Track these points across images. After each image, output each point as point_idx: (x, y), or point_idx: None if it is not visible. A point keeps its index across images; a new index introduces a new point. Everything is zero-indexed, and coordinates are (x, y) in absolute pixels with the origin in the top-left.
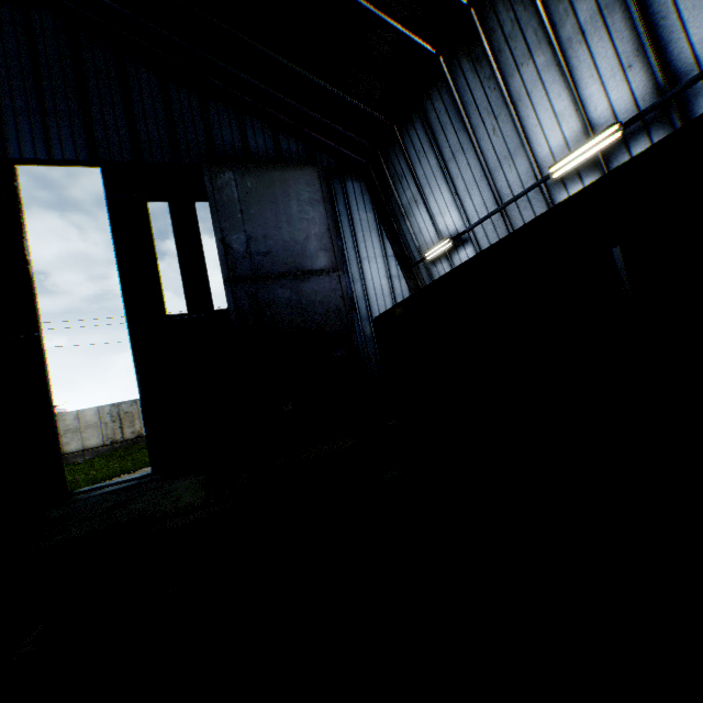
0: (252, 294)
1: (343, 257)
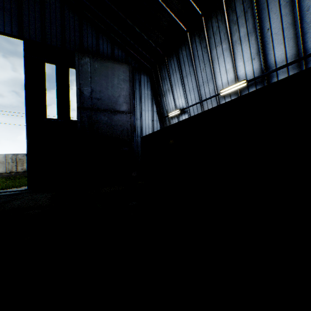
0: (89, 116)
1: (134, 108)
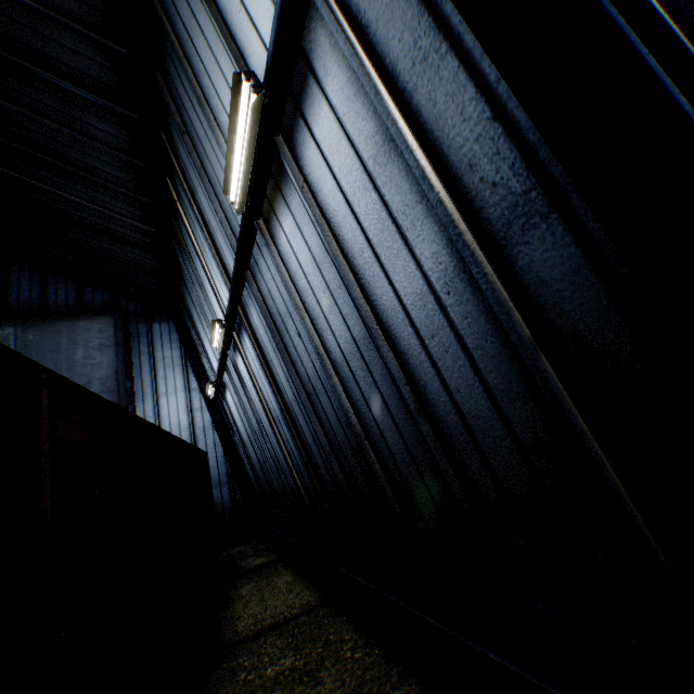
0: None
1: (131, 397)
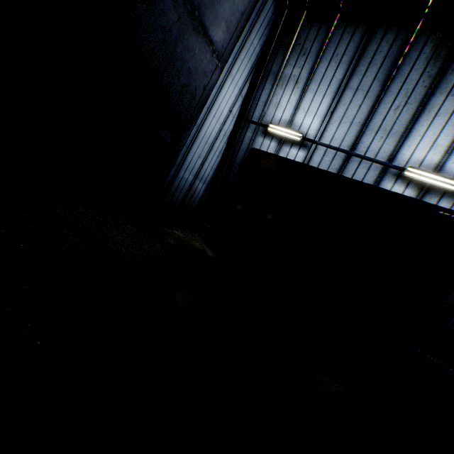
0: None
1: (229, 54)
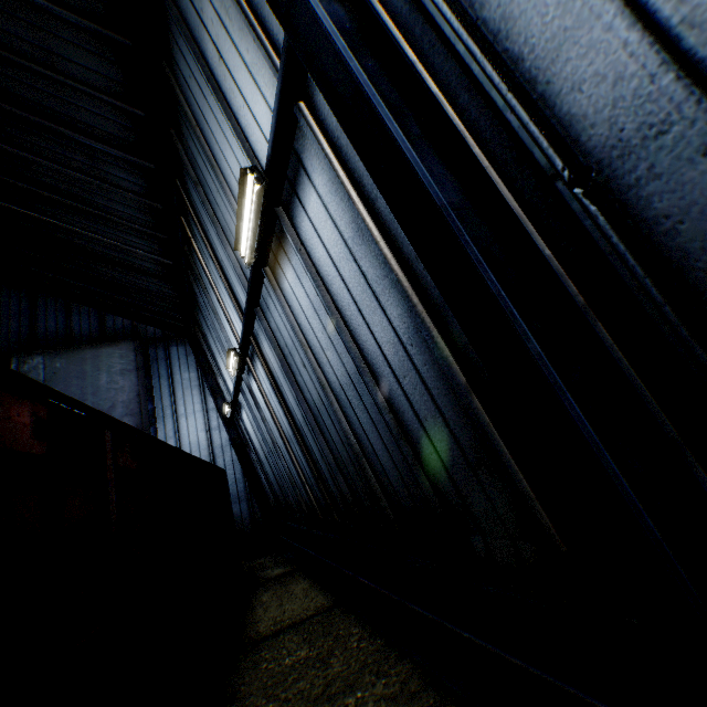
0: None
1: (153, 419)
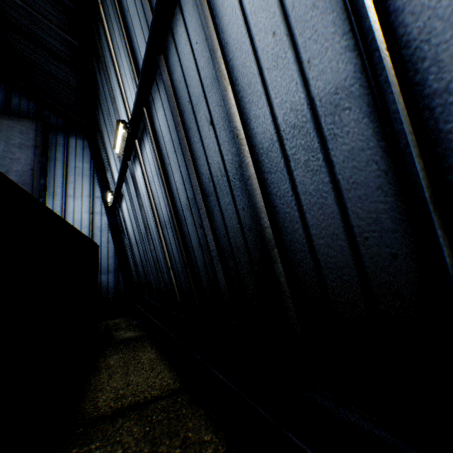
0: None
1: (43, 192)
